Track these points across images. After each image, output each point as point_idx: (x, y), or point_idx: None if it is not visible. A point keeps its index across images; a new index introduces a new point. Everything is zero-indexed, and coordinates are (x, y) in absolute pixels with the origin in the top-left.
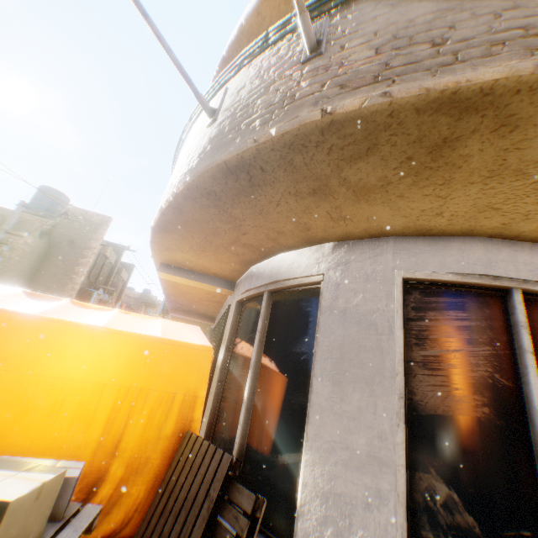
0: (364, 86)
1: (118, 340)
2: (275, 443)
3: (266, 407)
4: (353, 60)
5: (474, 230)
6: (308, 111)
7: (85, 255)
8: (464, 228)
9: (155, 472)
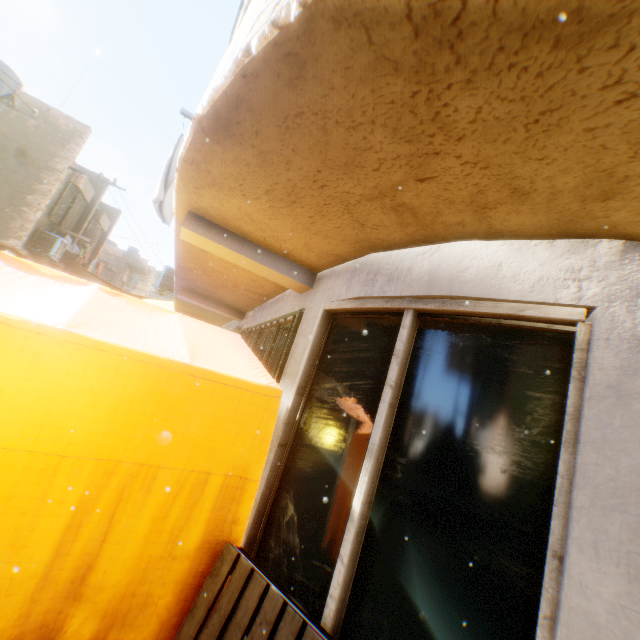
0: None
1: (97, 362)
2: (427, 630)
3: (401, 542)
4: None
5: None
6: None
7: (44, 178)
8: None
9: (161, 619)
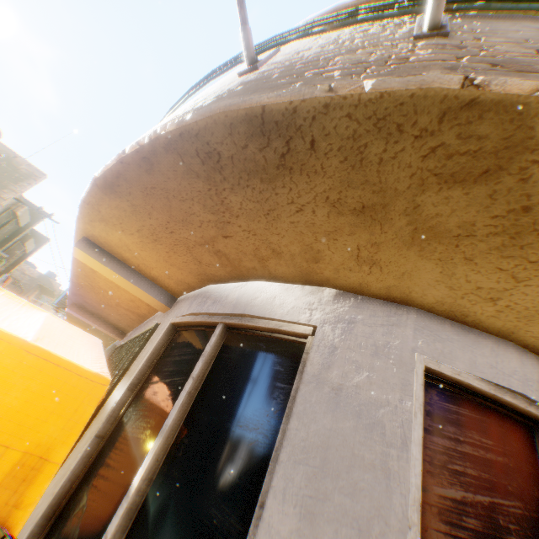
0: (534, 72)
1: None
2: None
3: (163, 514)
4: (501, 50)
5: (514, 334)
6: (441, 72)
7: None
8: (506, 327)
9: None
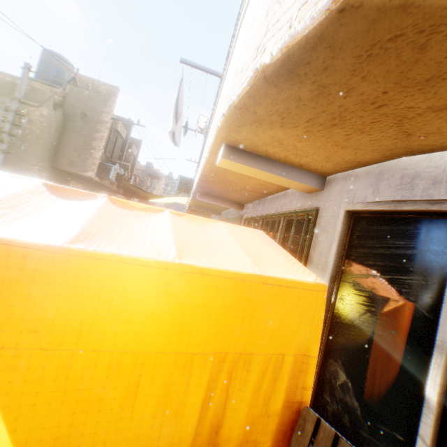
0: None
1: (203, 284)
2: None
3: None
4: None
5: None
6: None
7: (98, 129)
8: None
9: None
